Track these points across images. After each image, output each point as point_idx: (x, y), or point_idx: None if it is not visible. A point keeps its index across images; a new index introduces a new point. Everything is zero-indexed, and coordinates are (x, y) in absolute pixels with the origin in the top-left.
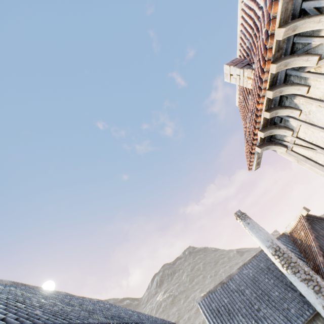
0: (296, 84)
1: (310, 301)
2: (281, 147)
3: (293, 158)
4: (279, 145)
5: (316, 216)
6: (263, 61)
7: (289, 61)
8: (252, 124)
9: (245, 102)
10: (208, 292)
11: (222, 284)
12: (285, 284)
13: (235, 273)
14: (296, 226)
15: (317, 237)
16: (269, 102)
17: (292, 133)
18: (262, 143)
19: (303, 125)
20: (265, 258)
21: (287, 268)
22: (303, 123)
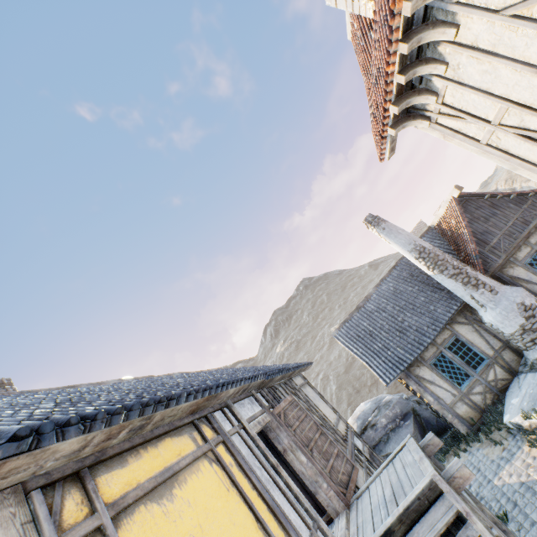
0: (440, 24)
1: (458, 295)
2: (423, 121)
3: (439, 133)
4: (420, 117)
5: (470, 195)
6: None
7: None
8: (380, 93)
9: (364, 41)
10: (344, 322)
11: (359, 309)
12: (431, 287)
13: (372, 293)
14: (445, 213)
15: (470, 222)
16: (404, 57)
17: (437, 99)
18: (397, 118)
19: (450, 86)
20: (407, 265)
21: (434, 268)
22: (450, 84)
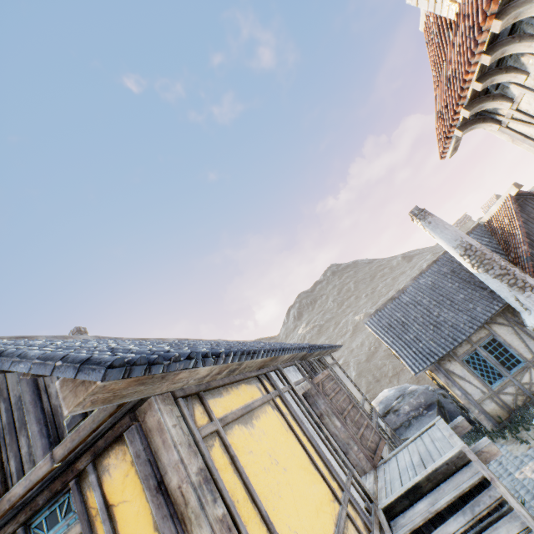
0: (527, 38)
1: (501, 296)
2: (492, 124)
3: (508, 136)
4: (490, 121)
5: (530, 193)
6: (483, 13)
7: (523, 10)
8: (453, 97)
9: (440, 39)
10: (376, 311)
11: (393, 300)
12: (473, 285)
13: (408, 285)
14: (498, 211)
15: (525, 222)
16: (484, 66)
17: (511, 105)
18: (466, 120)
19: (528, 94)
20: (449, 261)
21: (479, 267)
22: (528, 92)
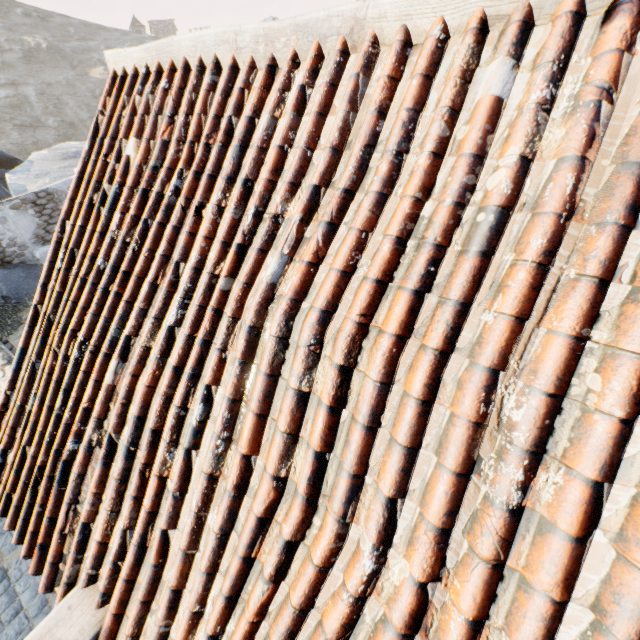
0: None
1: None
2: None
3: None
4: None
5: None
6: None
7: None
8: None
9: None
10: None
11: None
12: None
13: None
14: None
15: None
16: None
17: None
18: None
19: None
20: None
21: None
22: None
